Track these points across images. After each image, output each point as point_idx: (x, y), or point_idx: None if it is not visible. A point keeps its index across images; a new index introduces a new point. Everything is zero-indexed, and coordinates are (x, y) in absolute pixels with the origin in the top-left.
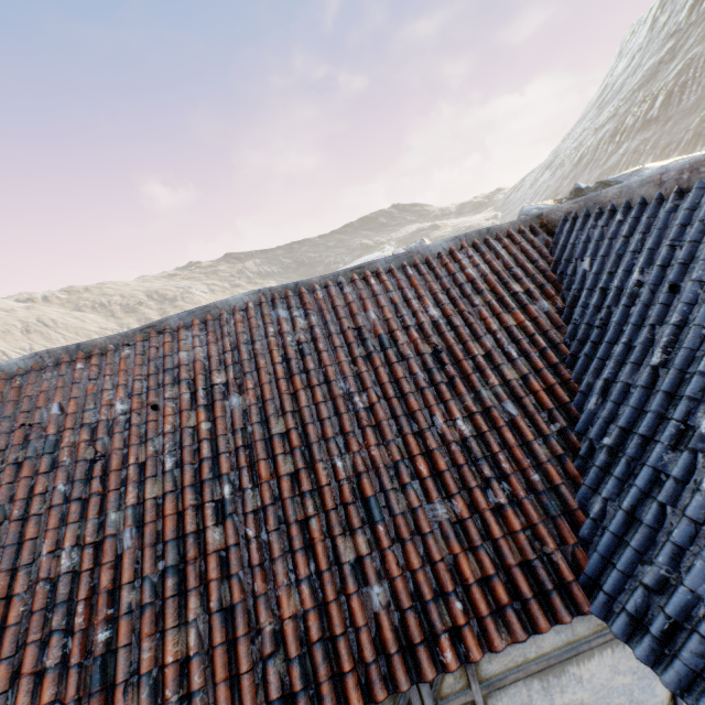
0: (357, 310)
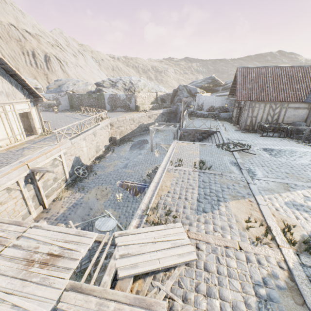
0: (289, 72)
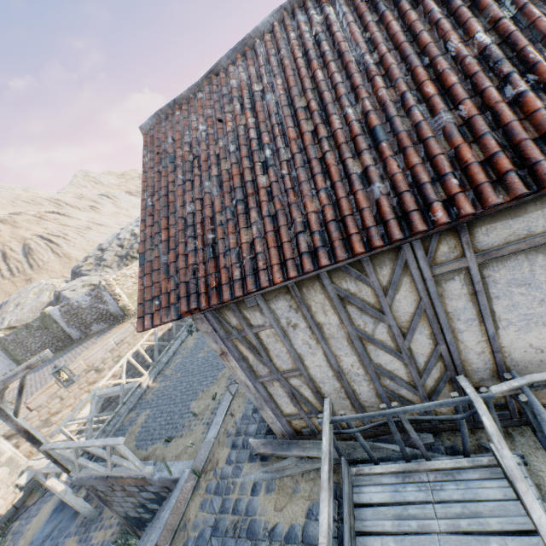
0: None
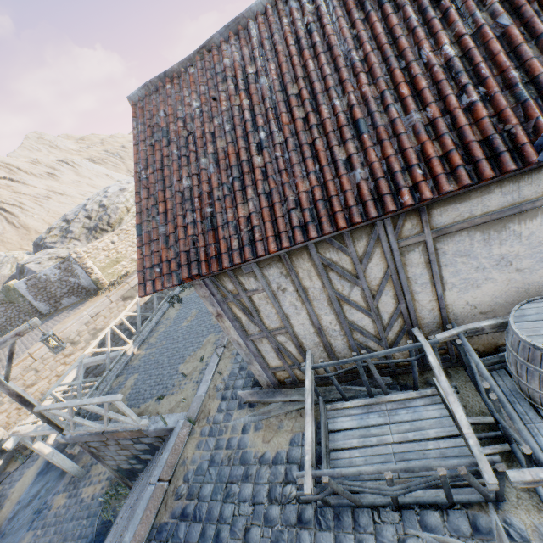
0: None
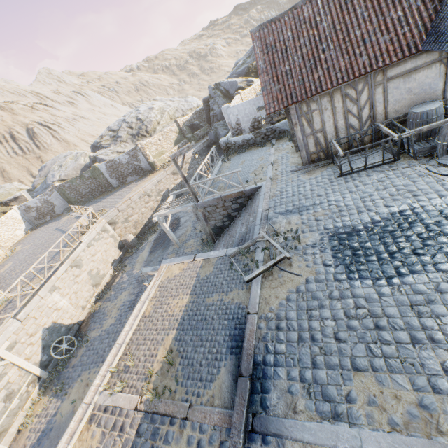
0: None
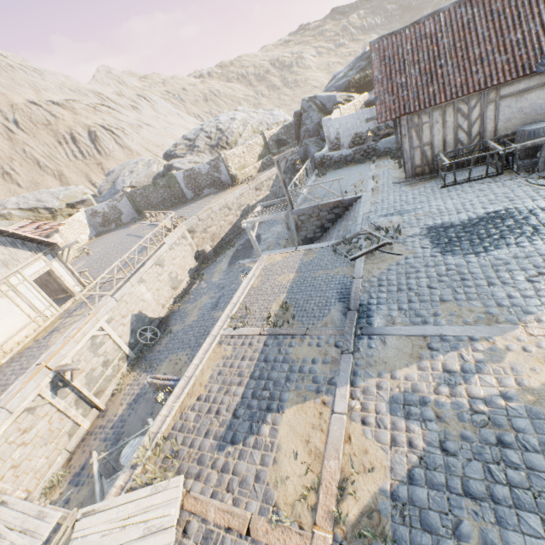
0: (492, 4)
